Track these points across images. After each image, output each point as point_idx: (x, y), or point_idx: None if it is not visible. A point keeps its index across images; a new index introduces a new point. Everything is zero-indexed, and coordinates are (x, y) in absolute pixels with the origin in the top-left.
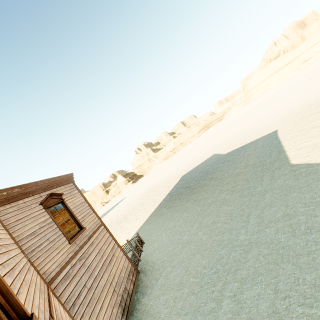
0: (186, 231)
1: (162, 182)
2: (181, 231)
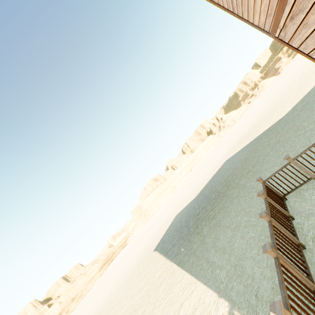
0: (313, 130)
1: (101, 307)
2: (307, 138)
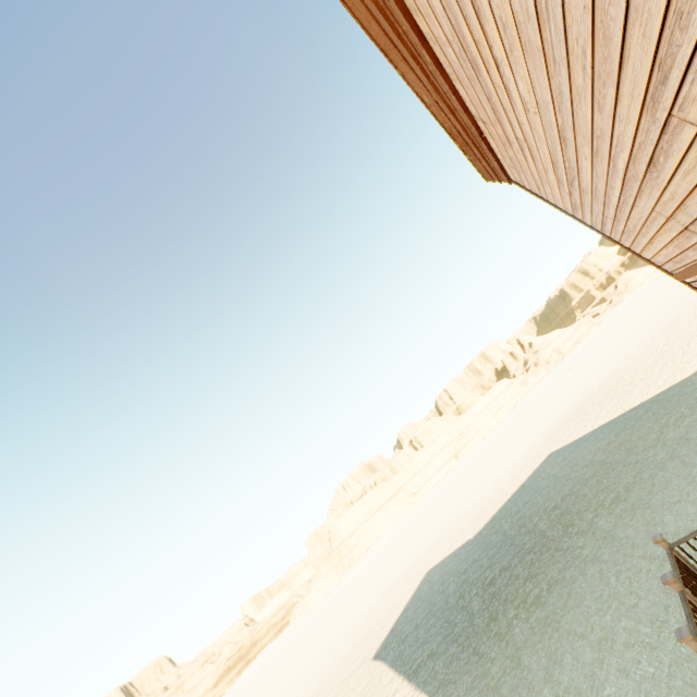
0: None
1: None
2: None
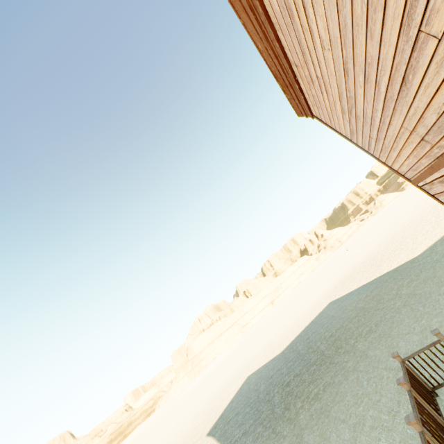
0: None
1: None
2: None
